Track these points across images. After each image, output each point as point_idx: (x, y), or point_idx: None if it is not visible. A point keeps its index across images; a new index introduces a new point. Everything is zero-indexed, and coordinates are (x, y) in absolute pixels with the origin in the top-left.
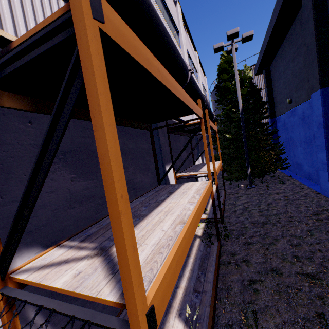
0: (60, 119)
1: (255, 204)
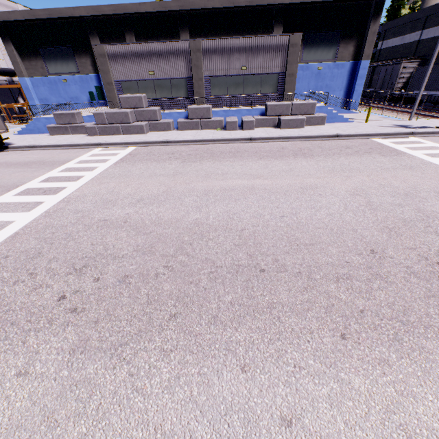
0: None
1: None
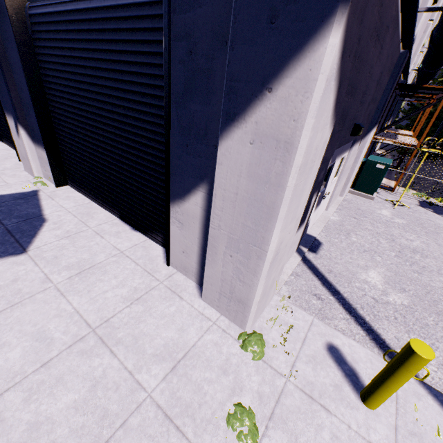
0: (426, 107)
1: (420, 170)
